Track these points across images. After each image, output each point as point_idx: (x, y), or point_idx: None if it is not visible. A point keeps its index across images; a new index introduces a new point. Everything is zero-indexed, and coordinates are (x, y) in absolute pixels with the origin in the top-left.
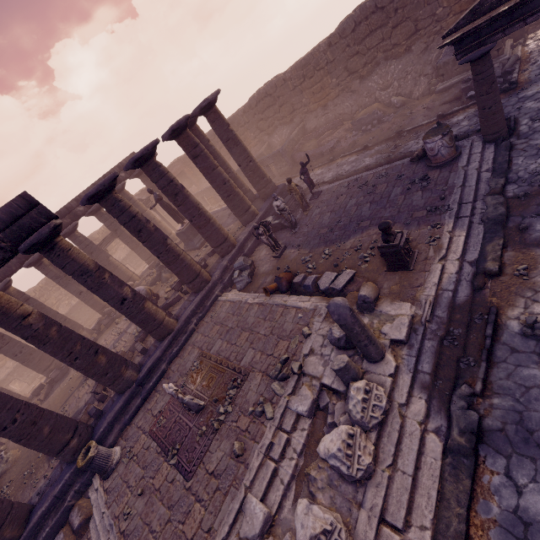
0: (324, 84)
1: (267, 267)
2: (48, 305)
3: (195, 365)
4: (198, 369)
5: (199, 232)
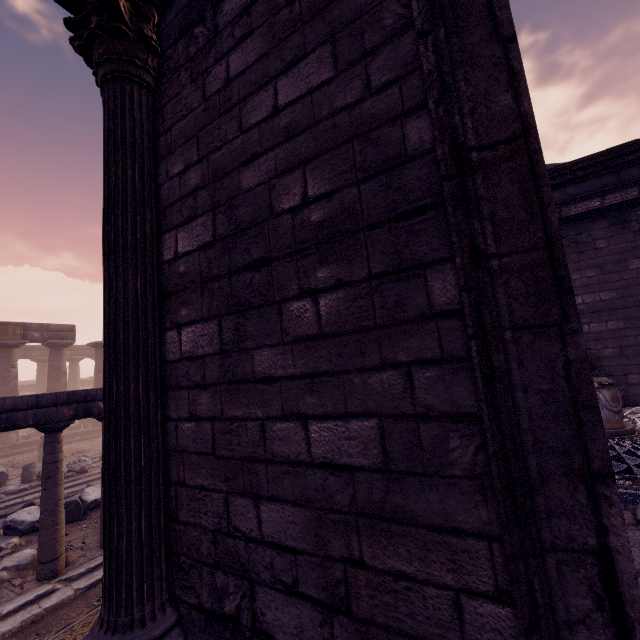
0: None
1: None
2: None
3: None
4: None
5: None
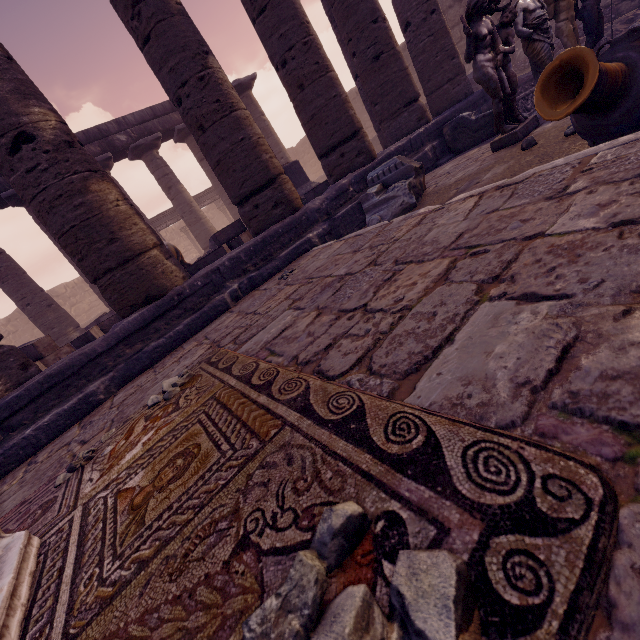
0: None
1: (474, 167)
2: (78, 310)
3: (164, 388)
4: (164, 405)
5: (296, 102)
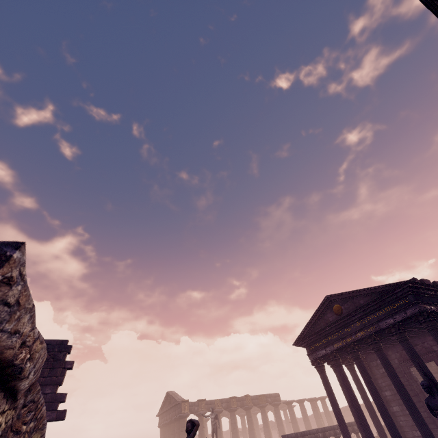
0: None
1: None
2: None
3: None
4: None
5: None
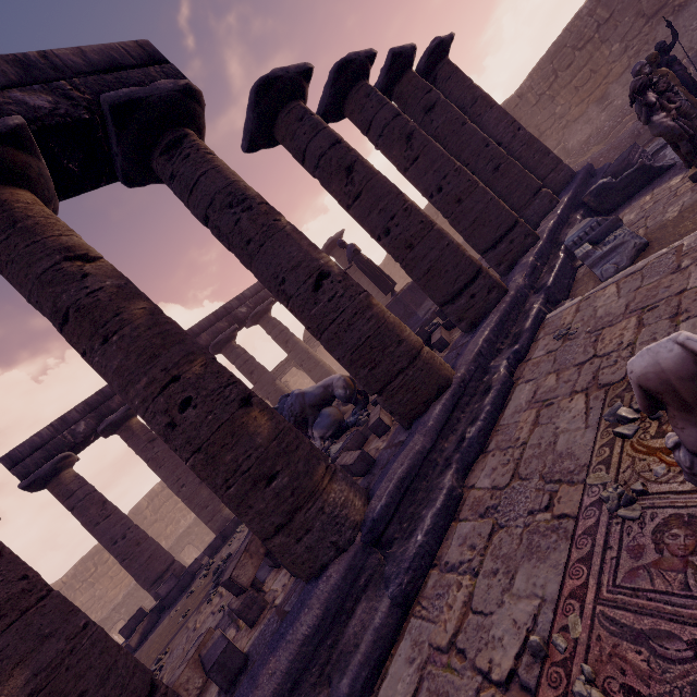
0: (596, 63)
1: (689, 196)
2: None
3: (628, 416)
4: None
5: (455, 215)
